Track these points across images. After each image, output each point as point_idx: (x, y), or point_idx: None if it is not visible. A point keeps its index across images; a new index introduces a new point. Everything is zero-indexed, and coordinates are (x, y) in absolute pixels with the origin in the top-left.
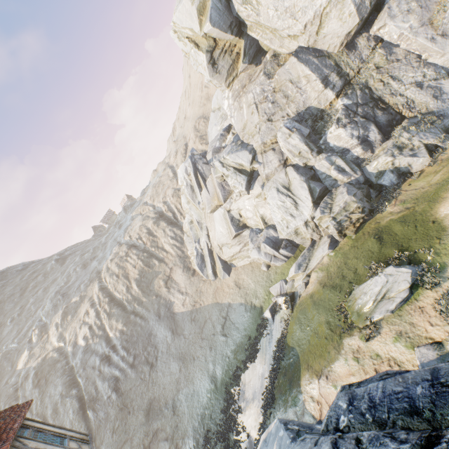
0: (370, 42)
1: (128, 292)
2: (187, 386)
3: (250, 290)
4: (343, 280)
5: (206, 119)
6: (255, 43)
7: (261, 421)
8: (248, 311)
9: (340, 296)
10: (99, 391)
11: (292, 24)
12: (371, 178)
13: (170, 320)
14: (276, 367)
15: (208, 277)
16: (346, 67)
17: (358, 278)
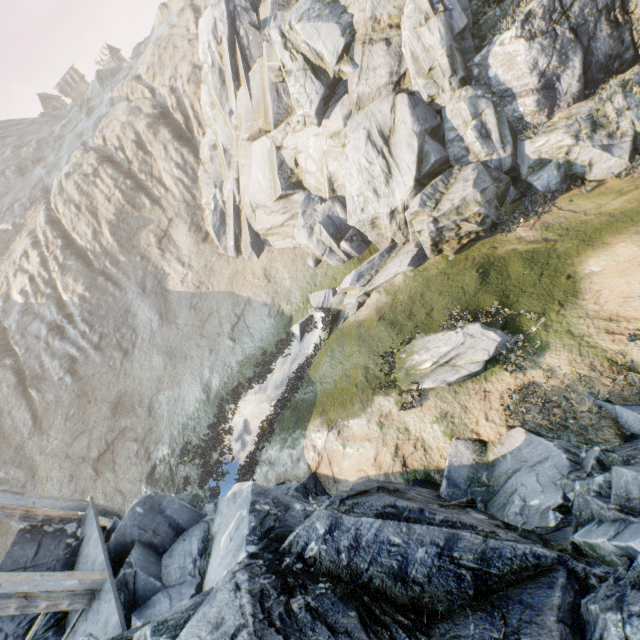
0: None
1: (96, 240)
2: (172, 388)
3: (282, 288)
4: (409, 319)
5: None
6: None
7: (252, 449)
8: (271, 317)
9: (395, 340)
10: (47, 370)
11: None
12: (522, 167)
13: (159, 300)
14: (286, 398)
15: (227, 251)
16: None
17: (429, 323)
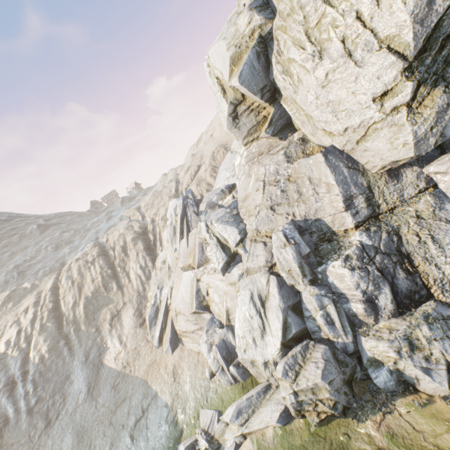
0: (420, 181)
1: (73, 309)
2: None
3: (182, 391)
4: None
5: (226, 151)
6: (286, 116)
7: None
8: (167, 423)
9: None
10: None
11: (330, 120)
12: (363, 355)
13: (93, 371)
14: None
15: (153, 339)
16: (379, 196)
17: None
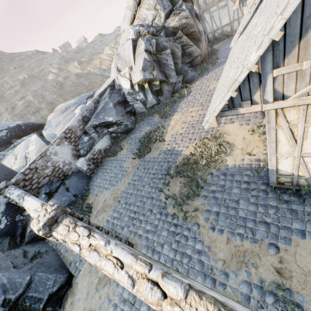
0: None
1: None
2: None
3: None
4: None
5: None
6: None
7: None
8: None
9: None
10: None
11: None
12: None
13: None
14: None
15: None
16: None
17: None
